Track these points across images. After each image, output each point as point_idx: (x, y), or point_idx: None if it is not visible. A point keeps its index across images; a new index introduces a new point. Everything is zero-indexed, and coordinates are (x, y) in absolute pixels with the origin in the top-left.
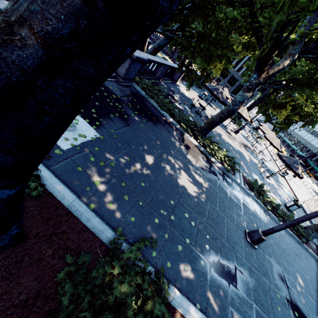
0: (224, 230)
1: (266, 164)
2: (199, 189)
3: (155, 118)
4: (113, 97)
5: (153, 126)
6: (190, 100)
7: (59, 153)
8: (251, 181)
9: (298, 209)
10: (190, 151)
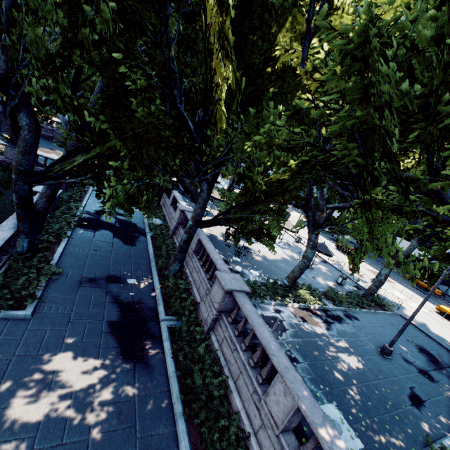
0: (384, 369)
1: None
2: (353, 354)
3: (277, 320)
4: None
5: (293, 335)
6: (216, 238)
7: None
8: (328, 294)
9: (335, 272)
10: (310, 322)
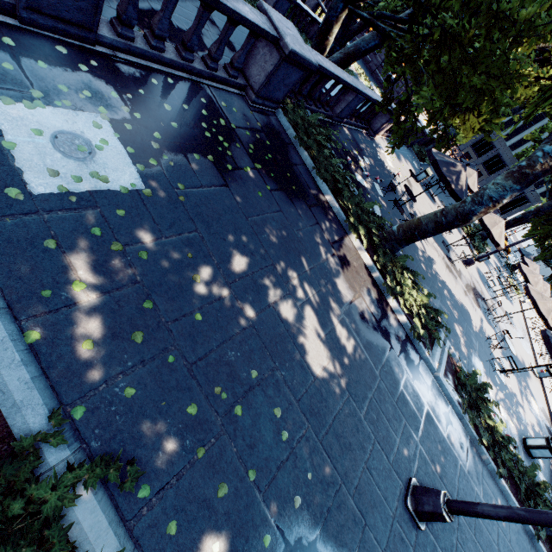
0: (358, 467)
1: (509, 345)
2: (335, 359)
3: (297, 187)
4: (219, 123)
5: (284, 203)
6: (390, 176)
7: (17, 197)
8: (464, 372)
9: None
10: (348, 273)
